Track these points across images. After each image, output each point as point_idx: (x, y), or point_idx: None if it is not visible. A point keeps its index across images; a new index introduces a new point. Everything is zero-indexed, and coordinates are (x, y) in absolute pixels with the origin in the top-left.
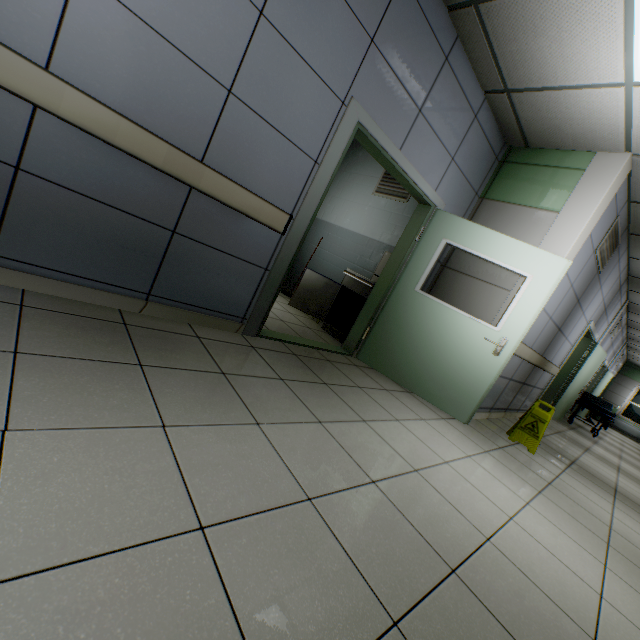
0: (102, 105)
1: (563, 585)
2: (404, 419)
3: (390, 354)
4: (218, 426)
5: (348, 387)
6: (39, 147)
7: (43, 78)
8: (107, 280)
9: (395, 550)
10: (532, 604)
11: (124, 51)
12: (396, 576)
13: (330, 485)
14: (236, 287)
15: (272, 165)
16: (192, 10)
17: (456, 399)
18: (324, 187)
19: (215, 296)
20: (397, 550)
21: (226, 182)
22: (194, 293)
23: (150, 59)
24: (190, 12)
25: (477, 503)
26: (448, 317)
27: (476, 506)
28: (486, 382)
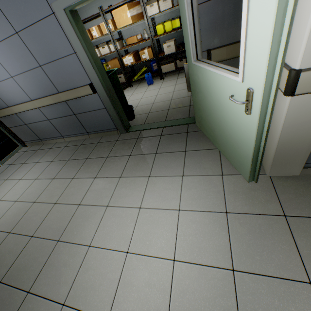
0: (37, 99)
1: (92, 289)
2: (158, 176)
3: (203, 121)
4: (63, 179)
5: (145, 155)
6: (46, 114)
7: (31, 103)
8: (78, 133)
9: (54, 225)
10: (64, 271)
11: (28, 83)
12: (45, 230)
13: (65, 201)
14: (103, 119)
15: (68, 73)
16: (18, 58)
17: (237, 159)
18: (87, 59)
19: (101, 125)
20: (54, 225)
21: (65, 93)
22: (95, 127)
23: (30, 80)
24: (19, 59)
25: (116, 233)
26: (211, 80)
27: (112, 234)
28: (250, 145)
